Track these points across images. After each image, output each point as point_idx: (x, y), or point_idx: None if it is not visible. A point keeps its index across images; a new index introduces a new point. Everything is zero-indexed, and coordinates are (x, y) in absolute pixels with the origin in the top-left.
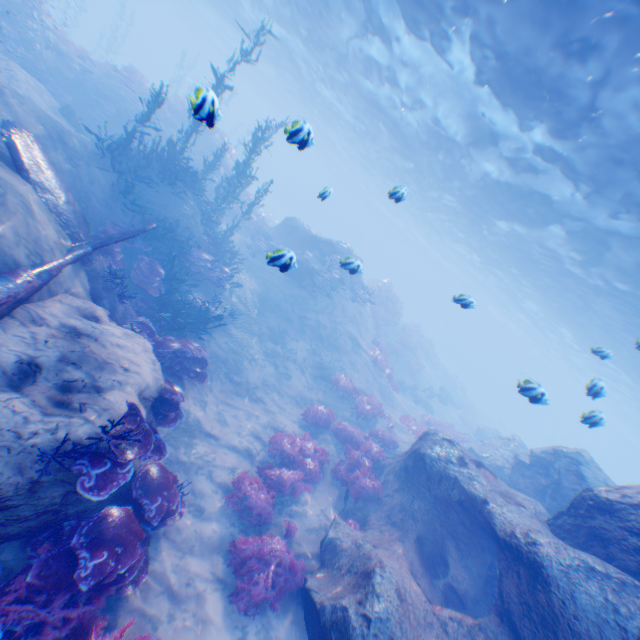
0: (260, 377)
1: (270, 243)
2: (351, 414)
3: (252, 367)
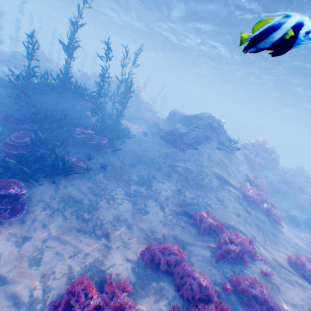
0: (114, 214)
1: (158, 127)
2: (210, 253)
3: (108, 205)
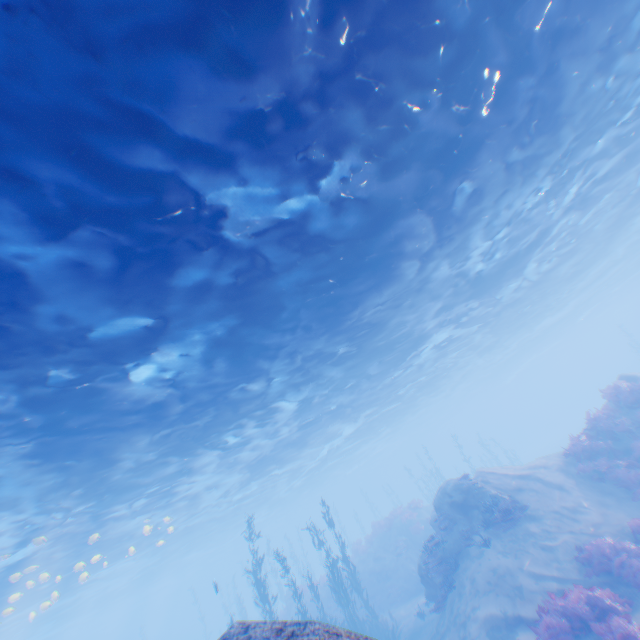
0: None
1: None
2: None
3: None
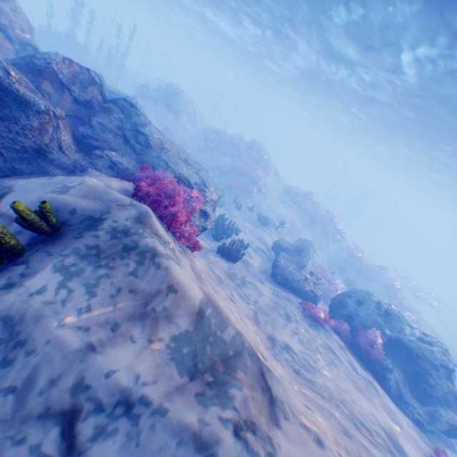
0: None
1: None
2: None
3: None
